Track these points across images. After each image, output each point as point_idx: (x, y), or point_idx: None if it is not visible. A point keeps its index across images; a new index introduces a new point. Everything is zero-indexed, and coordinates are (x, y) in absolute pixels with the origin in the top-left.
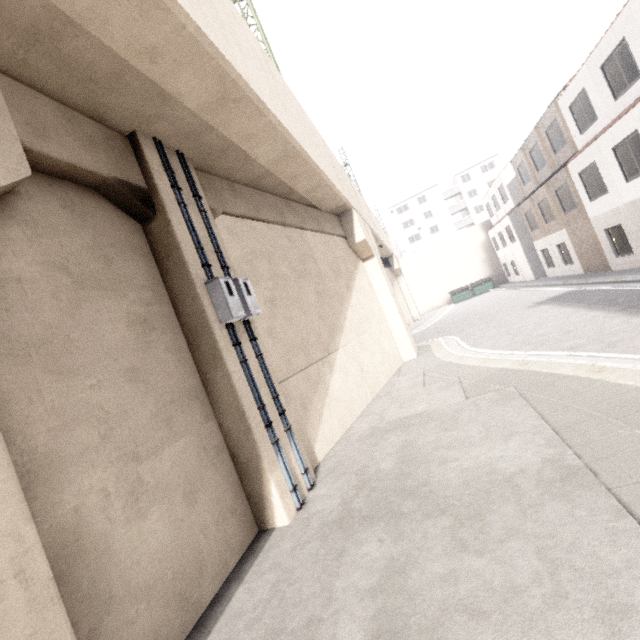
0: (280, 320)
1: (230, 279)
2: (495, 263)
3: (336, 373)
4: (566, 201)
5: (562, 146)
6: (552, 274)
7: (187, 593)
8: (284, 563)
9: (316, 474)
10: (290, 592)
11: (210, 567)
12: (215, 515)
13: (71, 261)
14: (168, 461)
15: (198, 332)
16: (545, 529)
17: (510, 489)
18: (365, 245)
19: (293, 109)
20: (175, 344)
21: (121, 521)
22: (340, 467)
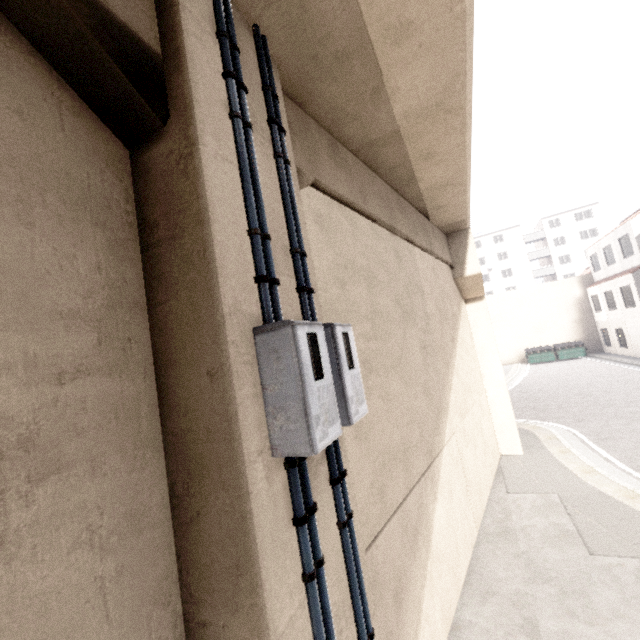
0: (375, 400)
1: (320, 326)
2: (590, 326)
3: (440, 497)
4: None
5: None
6: None
7: None
8: None
9: None
10: None
11: None
12: None
13: None
14: None
15: (204, 473)
16: None
17: None
18: (477, 281)
19: None
20: (127, 504)
21: None
22: None
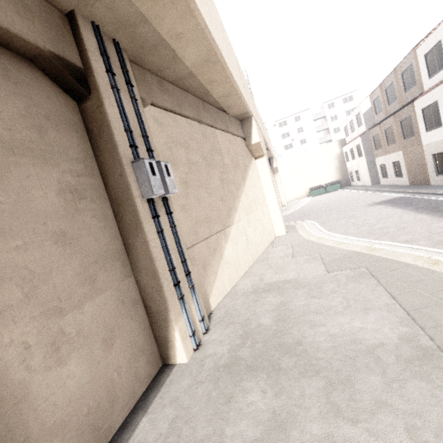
0: (191, 199)
1: (153, 161)
2: (344, 171)
3: (229, 242)
4: (407, 130)
5: (412, 87)
6: (385, 183)
7: (99, 423)
8: (182, 399)
9: (210, 320)
10: (186, 430)
11: (121, 398)
12: (128, 355)
13: (1, 126)
14: (89, 313)
15: (123, 204)
16: (411, 406)
17: (374, 360)
18: (259, 146)
19: (217, 21)
20: (102, 212)
21: (41, 369)
22: (229, 317)
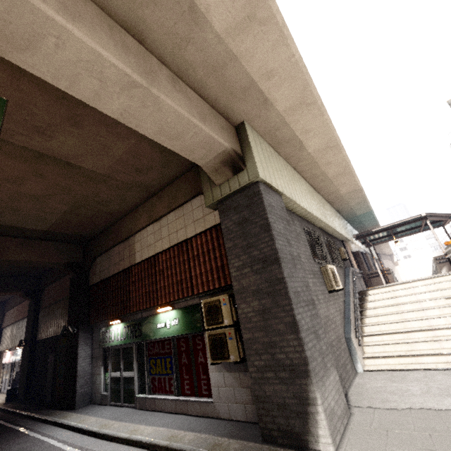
0: None
1: None
2: None
3: None
4: None
5: None
6: None
7: None
8: None
9: None
10: None
11: None
12: None
13: None
14: None
15: None
16: None
17: None
18: (396, 262)
19: None
20: None
21: None
22: None
